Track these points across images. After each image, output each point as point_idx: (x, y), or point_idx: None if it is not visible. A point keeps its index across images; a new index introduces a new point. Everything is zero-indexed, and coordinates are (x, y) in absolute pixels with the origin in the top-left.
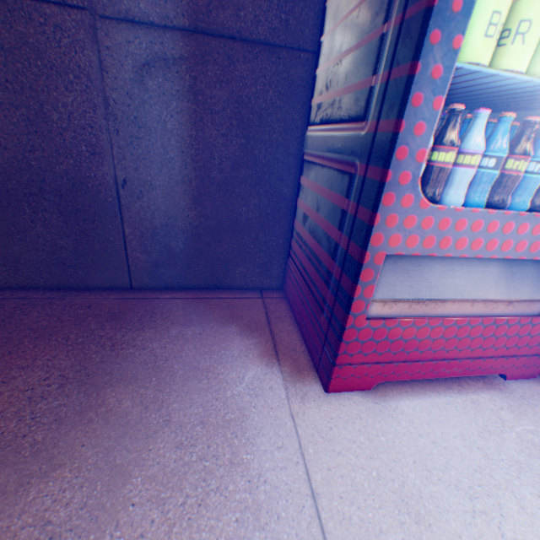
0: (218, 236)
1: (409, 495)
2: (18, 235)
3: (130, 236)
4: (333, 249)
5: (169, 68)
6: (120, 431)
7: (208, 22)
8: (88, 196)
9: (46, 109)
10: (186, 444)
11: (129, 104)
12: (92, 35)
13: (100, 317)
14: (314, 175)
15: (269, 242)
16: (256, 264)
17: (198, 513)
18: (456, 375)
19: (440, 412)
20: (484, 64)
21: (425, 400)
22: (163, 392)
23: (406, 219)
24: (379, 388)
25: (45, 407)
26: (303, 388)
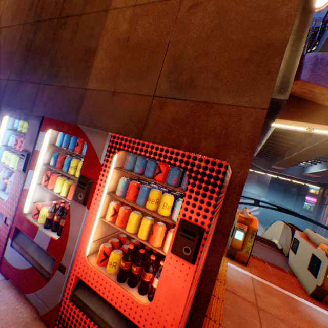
0: None
1: None
2: None
3: None
4: None
5: None
6: None
7: None
8: None
9: None
10: None
11: None
12: None
13: None
14: None
15: None
16: None
17: None
18: None
19: None
20: (7, 164)
21: None
22: None
23: None
24: None
25: None
26: None
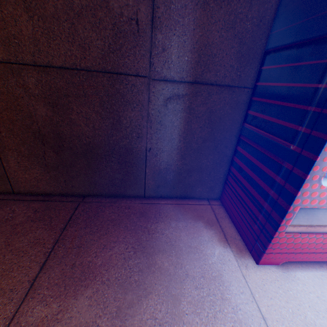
0: (190, 173)
1: (309, 323)
2: (98, 172)
3: (148, 173)
4: (265, 195)
5: (179, 99)
6: (168, 278)
7: (201, 78)
8: (132, 155)
9: (121, 118)
10: (199, 287)
11: (158, 115)
12: (147, 87)
13: (136, 214)
14: (249, 150)
15: (215, 176)
16: (207, 187)
17: (215, 321)
18: (325, 259)
19: (318, 280)
20: None
21: (309, 272)
22: (179, 259)
23: (312, 193)
24: (283, 264)
25: (132, 263)
26: (245, 261)
